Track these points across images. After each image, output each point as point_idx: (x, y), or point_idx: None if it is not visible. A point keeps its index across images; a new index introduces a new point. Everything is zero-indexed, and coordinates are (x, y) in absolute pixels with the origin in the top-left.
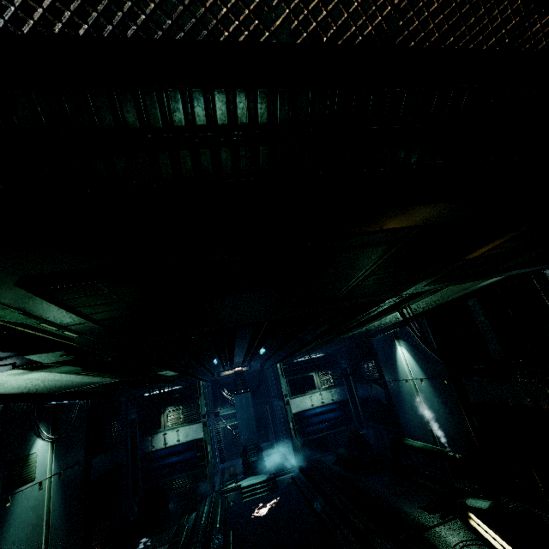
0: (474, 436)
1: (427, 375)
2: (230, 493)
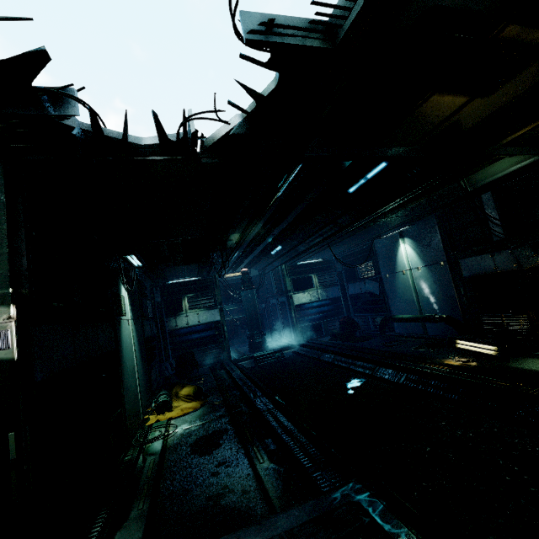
0: (459, 302)
1: (426, 263)
2: (244, 362)
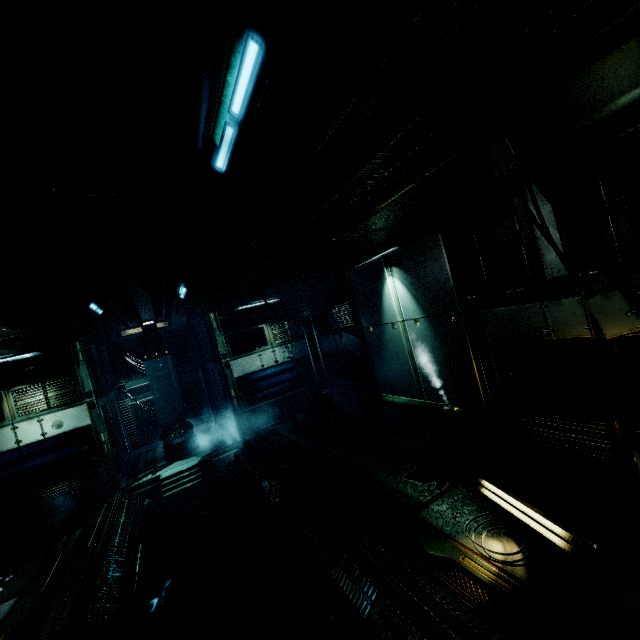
0: (481, 384)
1: (427, 312)
2: (144, 489)
